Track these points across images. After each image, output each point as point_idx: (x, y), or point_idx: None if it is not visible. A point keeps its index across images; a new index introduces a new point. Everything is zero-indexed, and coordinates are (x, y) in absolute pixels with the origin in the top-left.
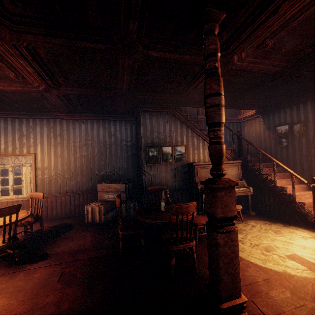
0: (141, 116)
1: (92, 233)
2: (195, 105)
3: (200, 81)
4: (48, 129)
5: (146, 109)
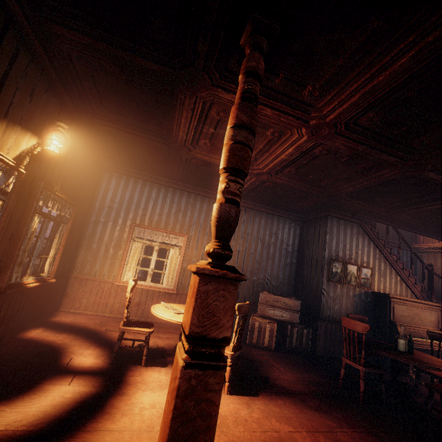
0: (328, 221)
1: (273, 359)
2: (390, 223)
3: (438, 205)
4: (208, 209)
5: (336, 214)
